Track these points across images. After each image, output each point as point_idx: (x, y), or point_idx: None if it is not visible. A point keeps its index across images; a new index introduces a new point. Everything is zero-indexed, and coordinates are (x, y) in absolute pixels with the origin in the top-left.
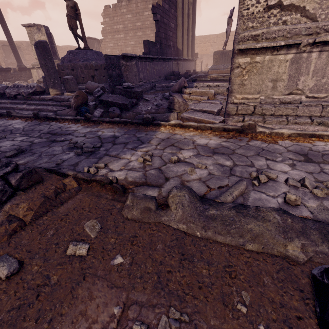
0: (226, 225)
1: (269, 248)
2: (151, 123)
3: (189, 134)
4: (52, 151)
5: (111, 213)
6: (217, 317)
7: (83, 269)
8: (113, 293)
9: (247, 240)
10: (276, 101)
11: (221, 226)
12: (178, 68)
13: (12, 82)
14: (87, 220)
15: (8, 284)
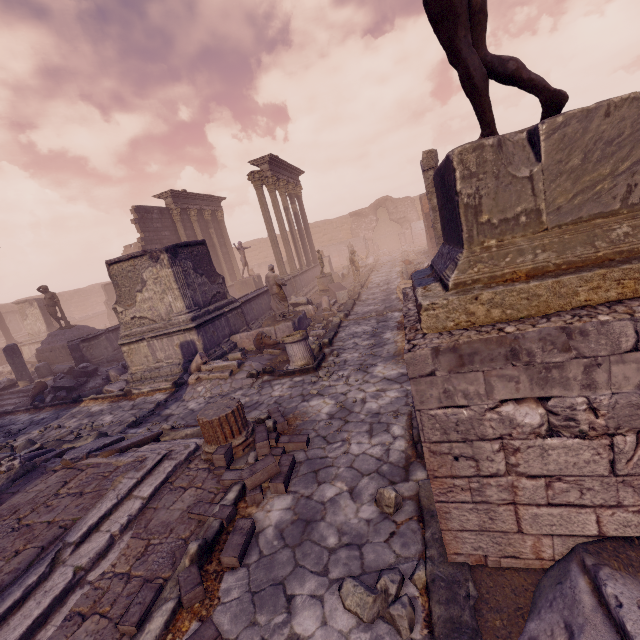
0: None
1: None
2: (78, 400)
3: (95, 404)
4: None
5: None
6: None
7: None
8: None
9: None
10: (153, 368)
11: None
12: None
13: None
14: None
15: None
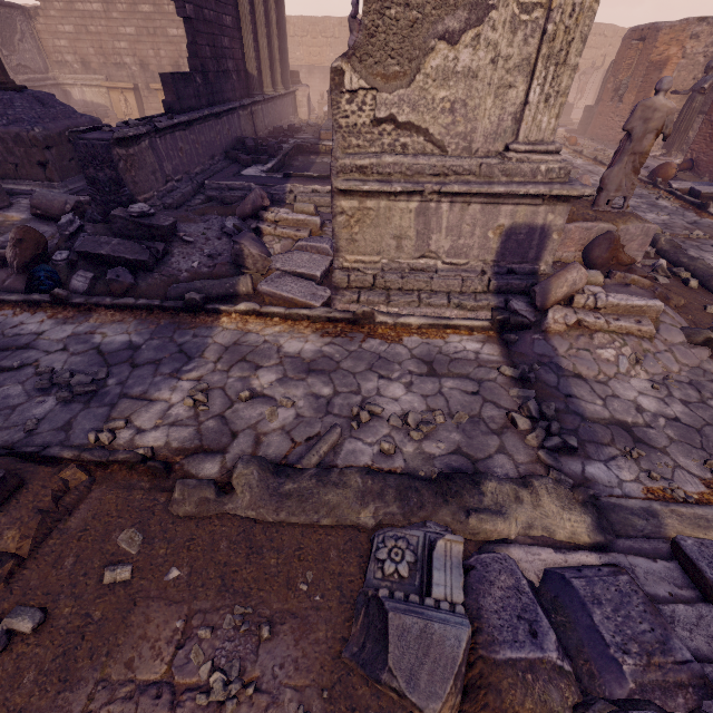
0: (303, 501)
1: (343, 519)
2: (203, 308)
3: (273, 331)
4: (3, 399)
5: (154, 512)
6: (280, 601)
7: (131, 595)
8: (173, 609)
9: (322, 515)
10: (404, 266)
11: (297, 504)
12: (255, 123)
13: None
14: (119, 531)
15: (38, 636)
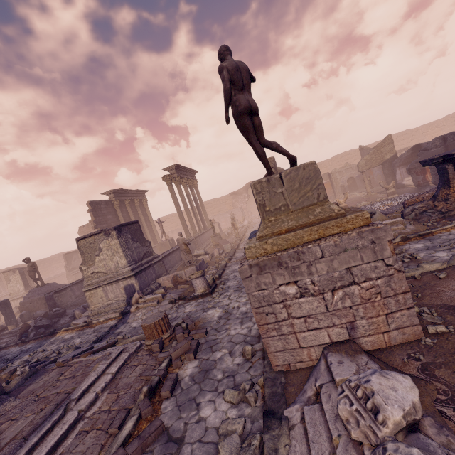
0: None
1: None
2: (54, 333)
3: (67, 334)
4: None
5: None
6: None
7: None
8: None
9: None
10: (106, 305)
11: None
12: None
13: None
14: None
15: None
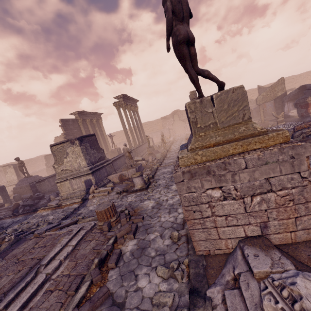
0: None
1: None
2: (36, 210)
3: (44, 211)
4: None
5: None
6: None
7: None
8: None
9: None
10: (71, 193)
11: None
12: None
13: None
14: None
15: None
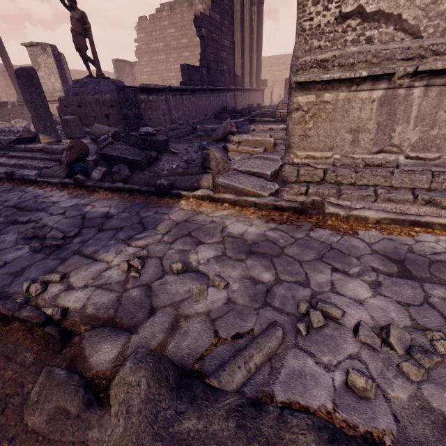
0: None
1: None
2: (168, 192)
3: (221, 213)
4: None
5: (5, 408)
6: None
7: None
8: None
9: None
10: (358, 162)
11: None
12: (235, 102)
13: (9, 121)
14: None
15: None
